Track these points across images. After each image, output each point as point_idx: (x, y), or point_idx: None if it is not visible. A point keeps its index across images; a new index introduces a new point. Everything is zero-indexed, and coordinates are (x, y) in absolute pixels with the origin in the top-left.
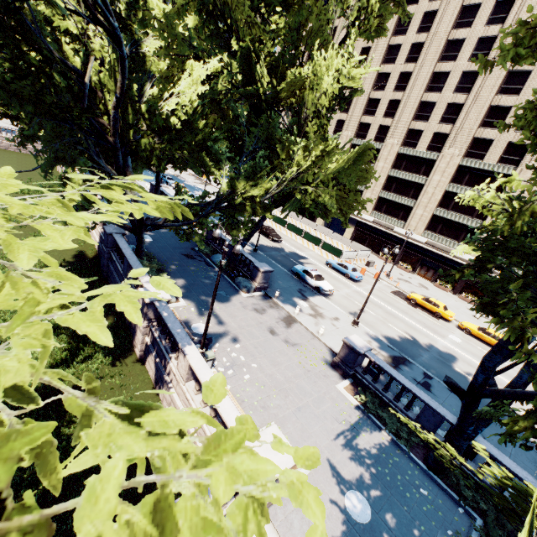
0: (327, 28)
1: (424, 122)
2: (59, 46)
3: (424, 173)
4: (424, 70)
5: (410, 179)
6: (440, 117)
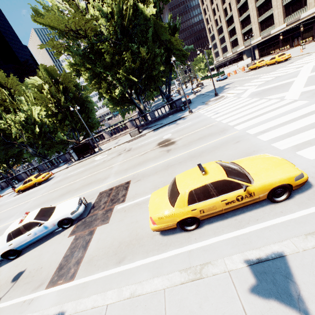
0: None
1: None
2: None
3: None
4: None
5: None
6: None
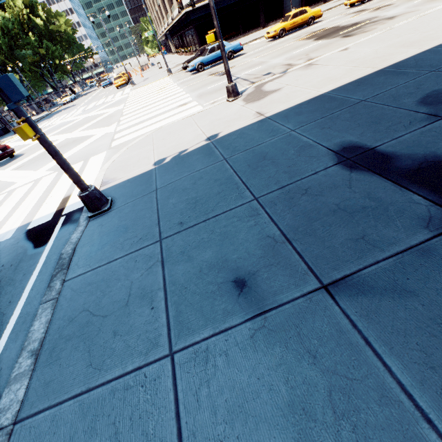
0: None
1: None
2: None
3: None
4: None
5: None
6: None
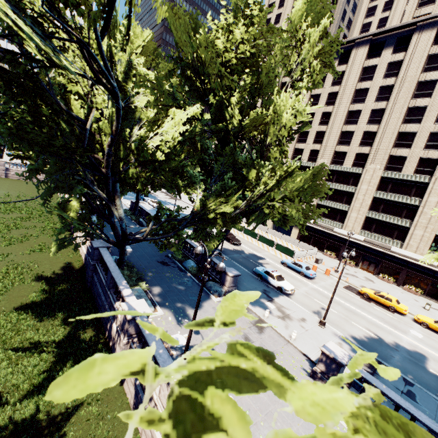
0: (277, 82)
1: (346, 146)
2: (68, 103)
3: (352, 183)
4: (341, 109)
5: (342, 189)
6: (359, 141)
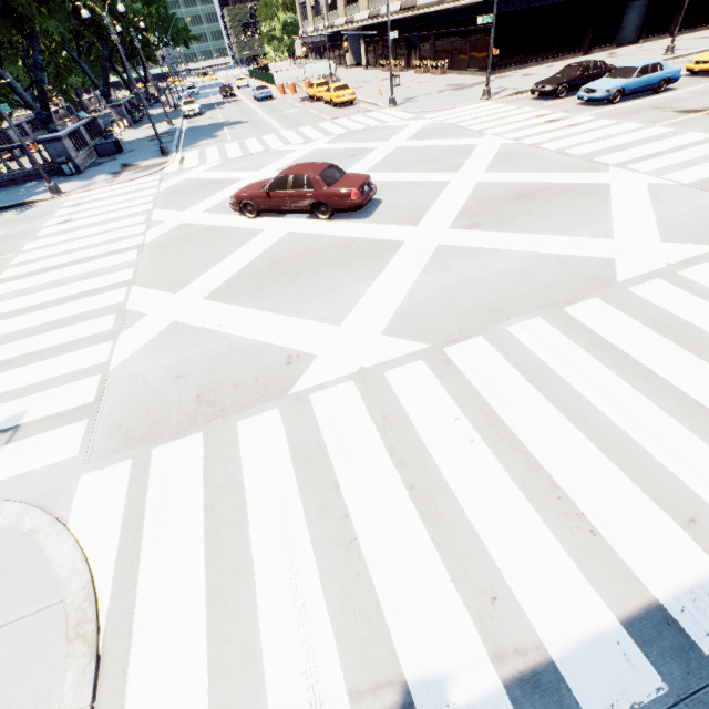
0: None
1: None
2: None
3: None
4: None
5: None
6: None
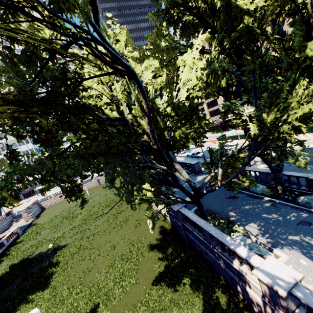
0: None
1: None
2: (104, 112)
3: None
4: None
5: None
6: None
